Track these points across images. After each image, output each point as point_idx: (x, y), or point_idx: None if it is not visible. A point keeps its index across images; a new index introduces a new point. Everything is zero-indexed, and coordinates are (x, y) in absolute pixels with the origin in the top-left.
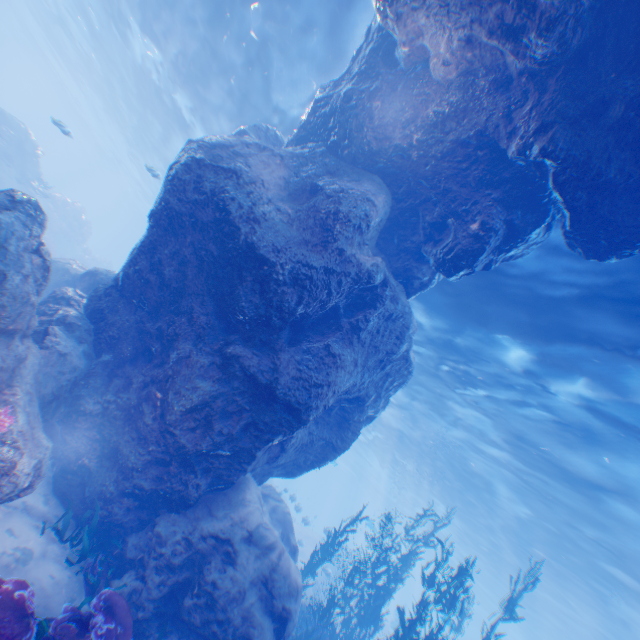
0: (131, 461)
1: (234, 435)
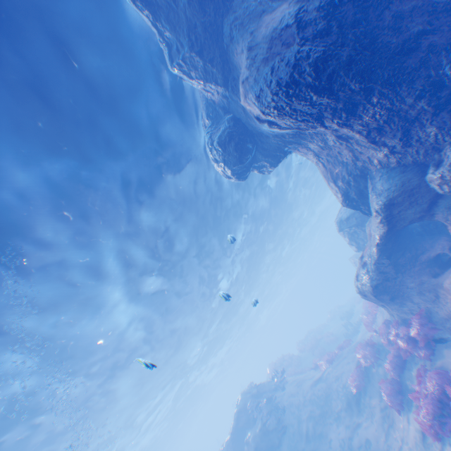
0: None
1: None
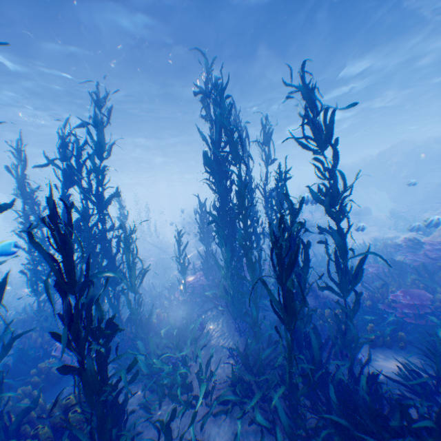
0: None
1: None
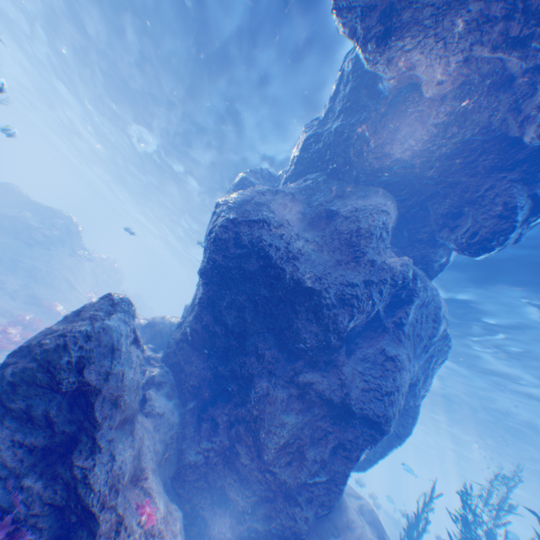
0: (239, 503)
1: (326, 460)
